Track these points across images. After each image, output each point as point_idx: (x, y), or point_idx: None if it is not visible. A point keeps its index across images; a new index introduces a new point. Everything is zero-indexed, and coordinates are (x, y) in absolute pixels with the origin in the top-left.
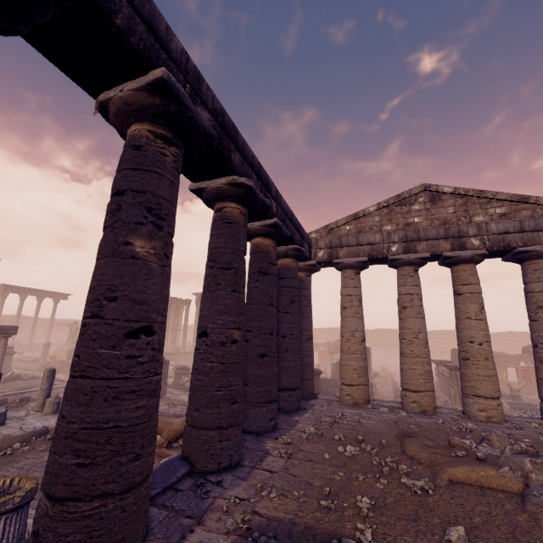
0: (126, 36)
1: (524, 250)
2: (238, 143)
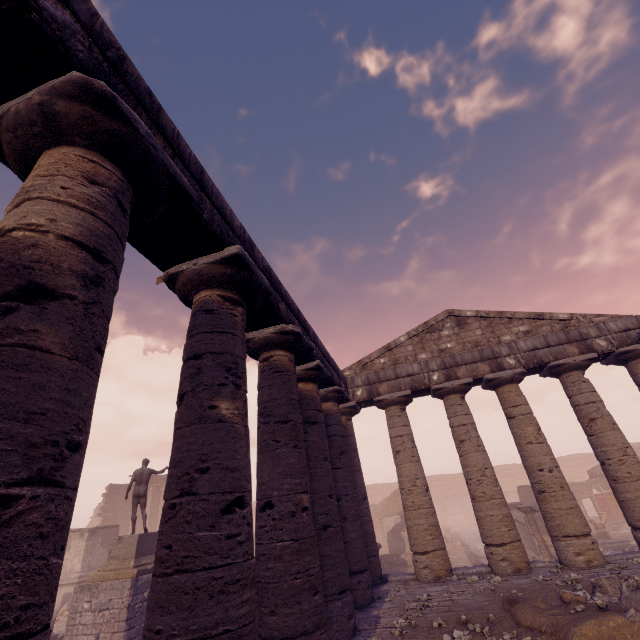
0: (210, 226)
1: (557, 364)
2: (282, 293)
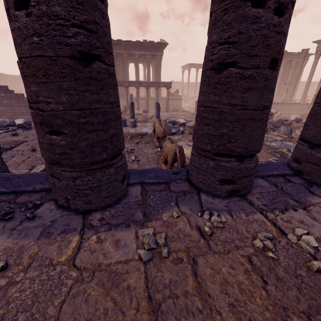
0: None
1: None
2: None
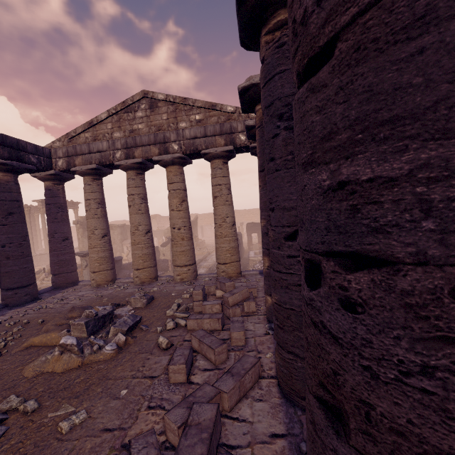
0: None
1: (204, 153)
2: None
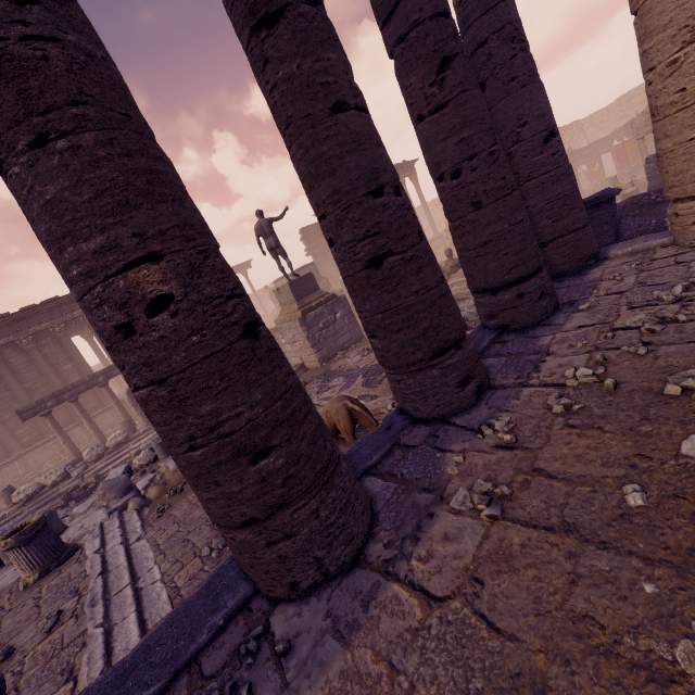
0: None
1: None
2: None
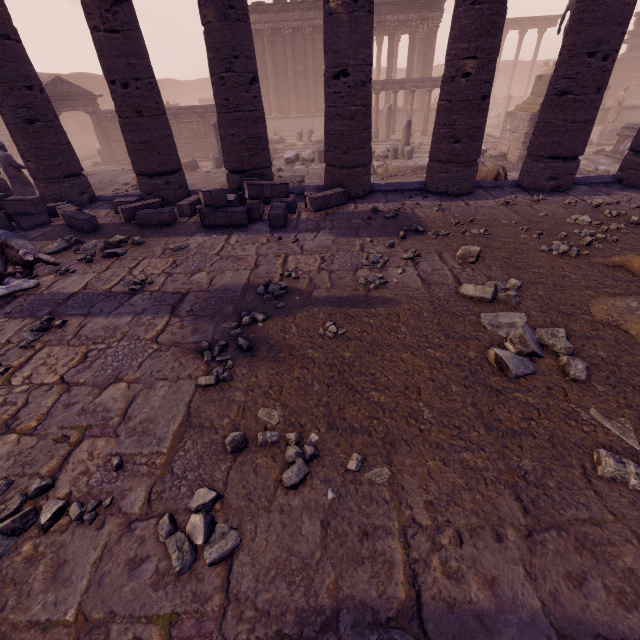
0: None
1: None
2: None
